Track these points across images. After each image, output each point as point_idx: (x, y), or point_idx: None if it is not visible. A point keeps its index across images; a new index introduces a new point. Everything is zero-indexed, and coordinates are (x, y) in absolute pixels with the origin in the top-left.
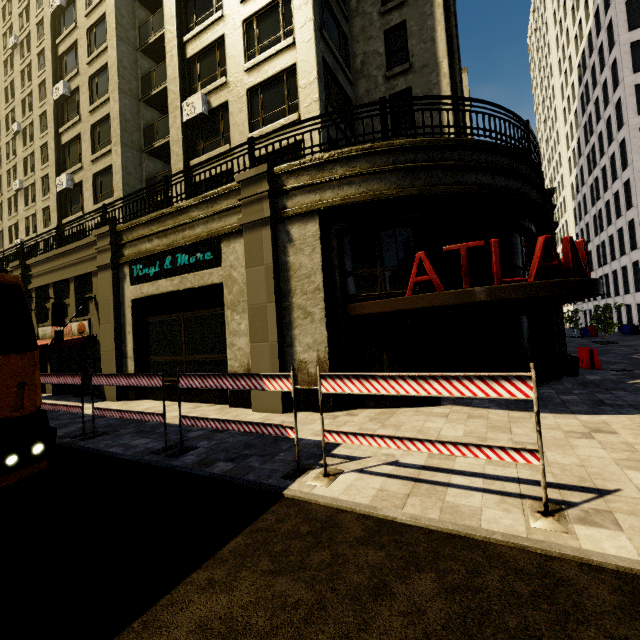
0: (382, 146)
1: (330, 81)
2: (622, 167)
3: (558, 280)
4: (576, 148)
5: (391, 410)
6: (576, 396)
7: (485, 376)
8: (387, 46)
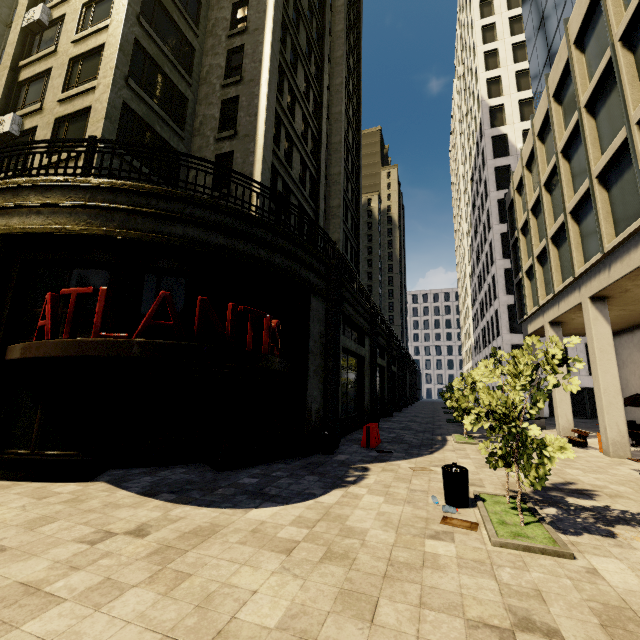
0: (78, 181)
1: (141, 127)
2: (491, 263)
3: (144, 340)
4: (471, 244)
5: (15, 484)
6: (258, 479)
7: None
8: (223, 113)
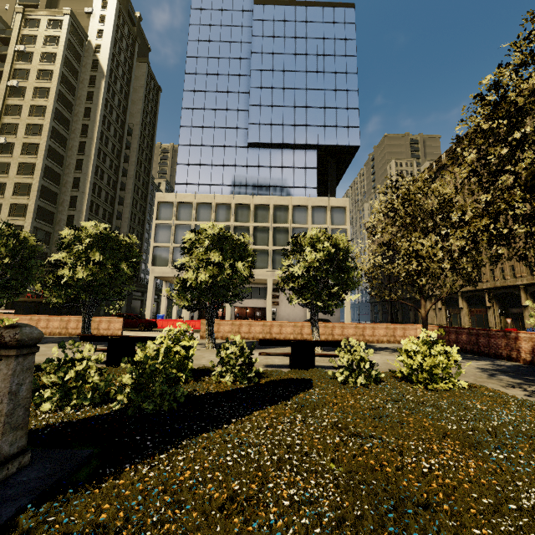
0: None
1: (39, 230)
2: None
3: None
4: None
5: None
6: None
7: (11, 310)
8: (68, 219)
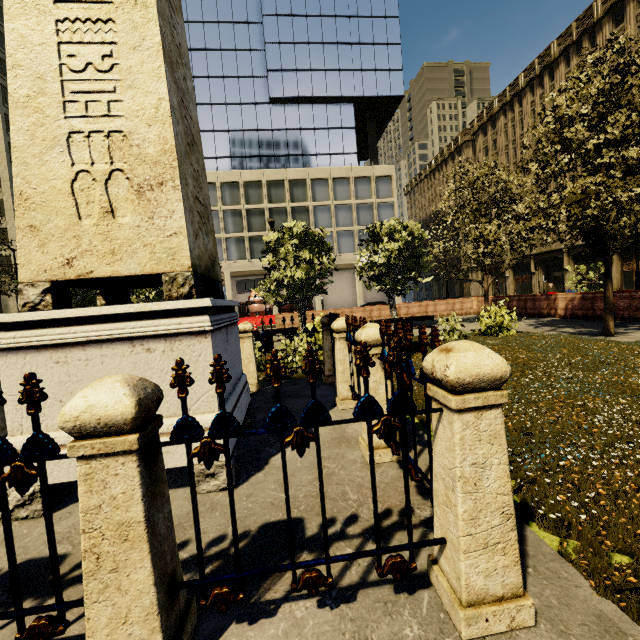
0: None
1: None
2: None
3: None
4: None
5: None
6: None
7: None
8: None
